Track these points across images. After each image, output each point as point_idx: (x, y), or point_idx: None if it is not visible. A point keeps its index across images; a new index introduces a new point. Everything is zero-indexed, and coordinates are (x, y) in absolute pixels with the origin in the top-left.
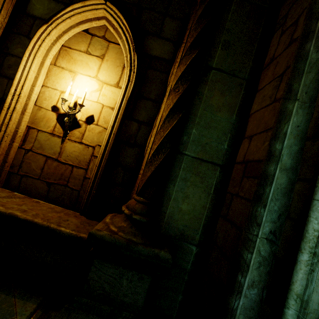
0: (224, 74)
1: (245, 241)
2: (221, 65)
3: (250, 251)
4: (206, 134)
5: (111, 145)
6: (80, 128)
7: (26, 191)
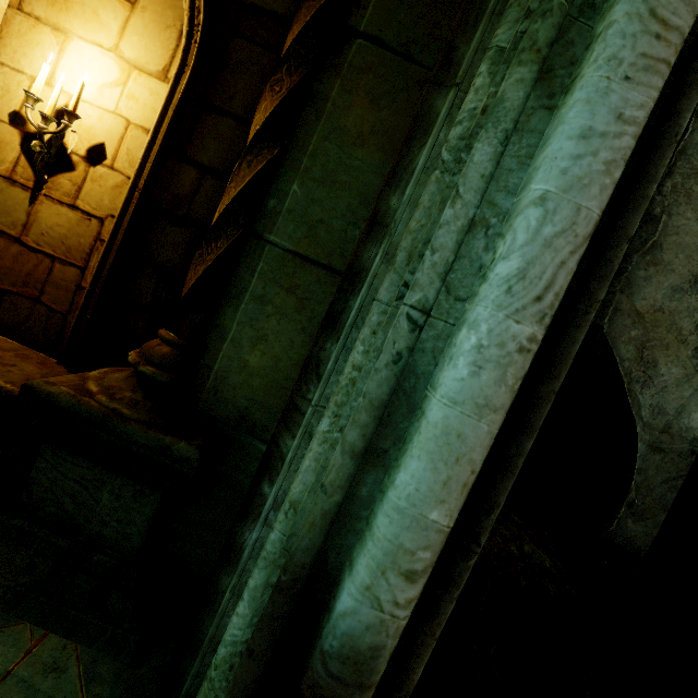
0: (384, 51)
1: (289, 412)
2: (380, 26)
3: (295, 434)
4: (322, 198)
5: (131, 215)
6: (74, 173)
7: None
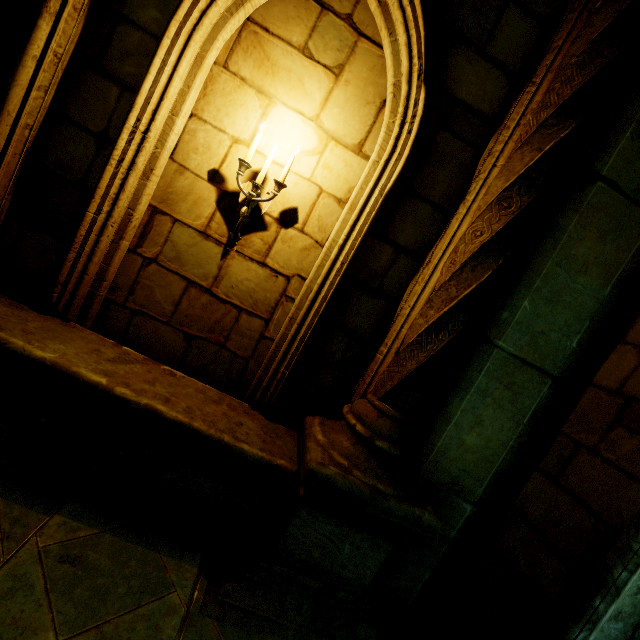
0: (618, 194)
1: (625, 552)
2: (618, 173)
3: (627, 568)
4: (546, 314)
5: (335, 288)
6: (266, 233)
7: (140, 344)
